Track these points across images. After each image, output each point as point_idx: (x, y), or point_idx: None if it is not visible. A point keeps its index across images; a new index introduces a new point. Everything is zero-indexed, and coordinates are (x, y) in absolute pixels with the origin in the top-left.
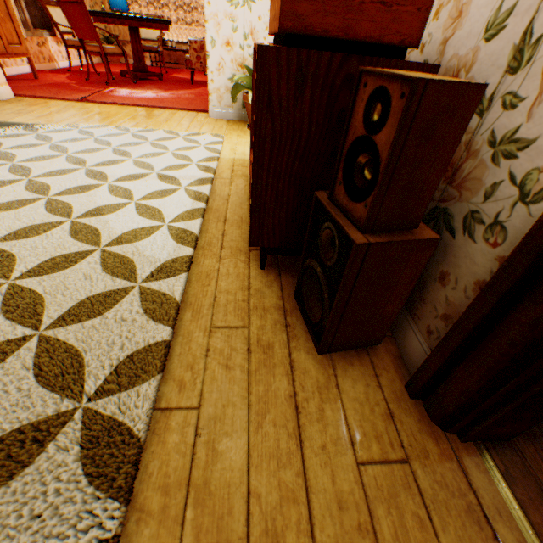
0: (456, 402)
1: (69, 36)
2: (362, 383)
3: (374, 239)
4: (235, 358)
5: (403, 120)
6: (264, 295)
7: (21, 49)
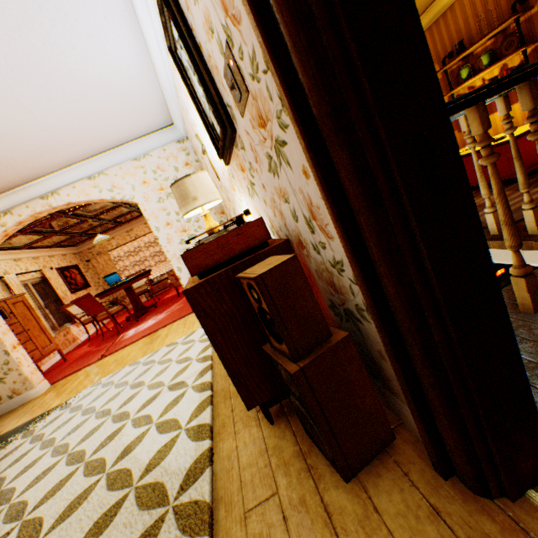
0: (464, 459)
1: (85, 316)
2: (396, 491)
3: (304, 362)
4: (275, 535)
5: (263, 296)
6: (281, 449)
7: (52, 347)
